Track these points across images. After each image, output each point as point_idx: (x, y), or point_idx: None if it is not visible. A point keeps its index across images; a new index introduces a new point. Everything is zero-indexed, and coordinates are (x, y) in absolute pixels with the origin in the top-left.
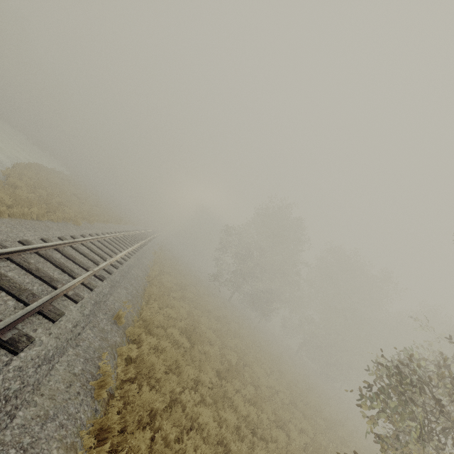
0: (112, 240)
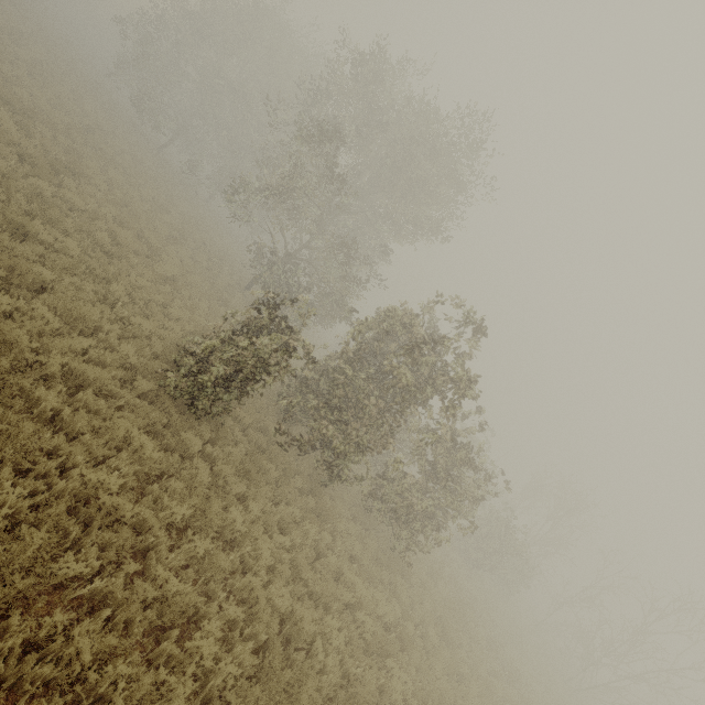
0: None
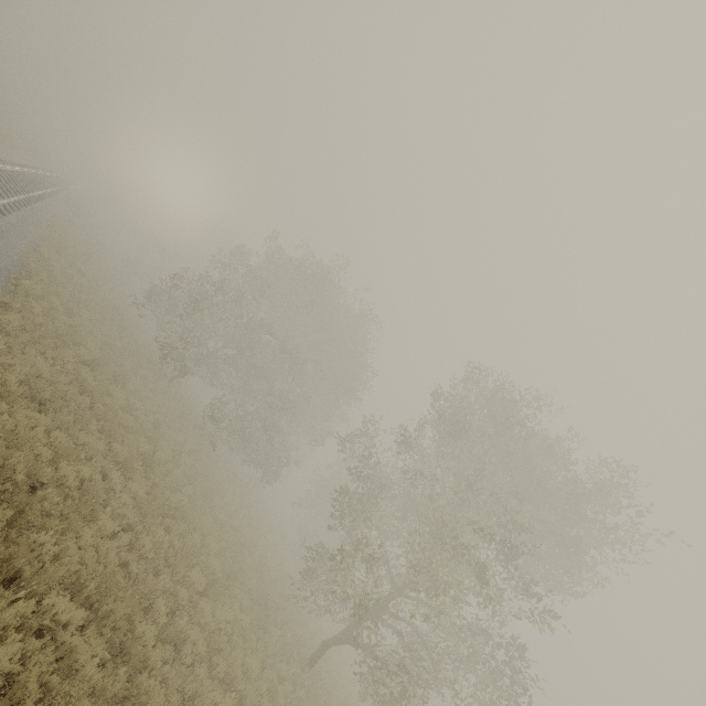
0: (38, 175)
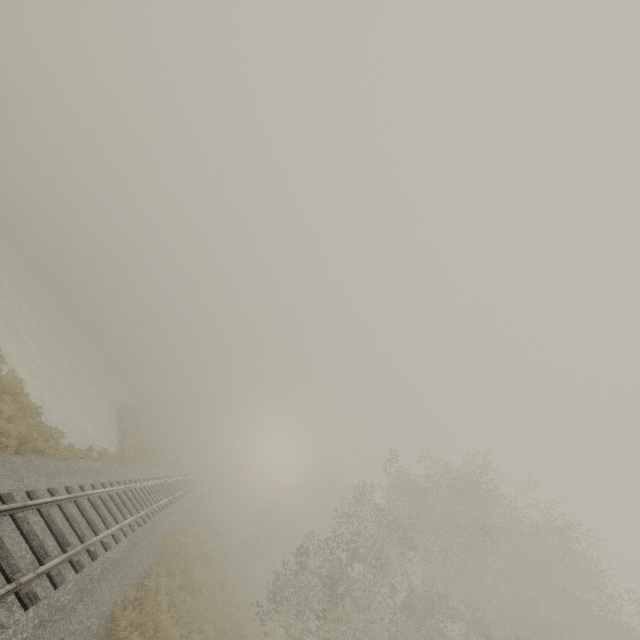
0: (170, 483)
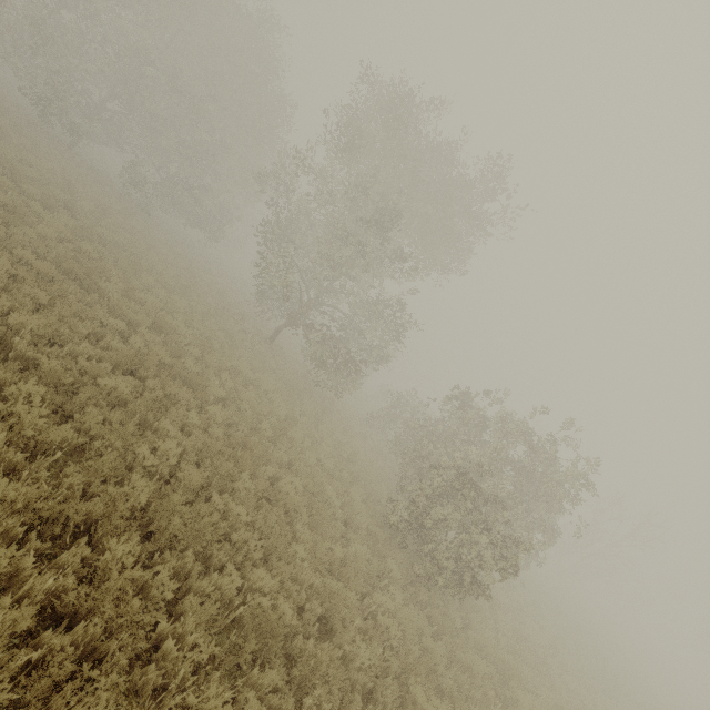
0: None
